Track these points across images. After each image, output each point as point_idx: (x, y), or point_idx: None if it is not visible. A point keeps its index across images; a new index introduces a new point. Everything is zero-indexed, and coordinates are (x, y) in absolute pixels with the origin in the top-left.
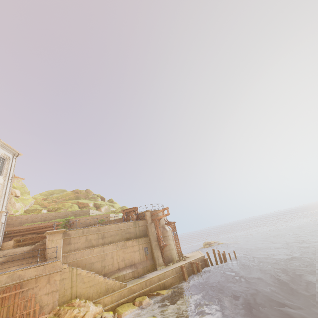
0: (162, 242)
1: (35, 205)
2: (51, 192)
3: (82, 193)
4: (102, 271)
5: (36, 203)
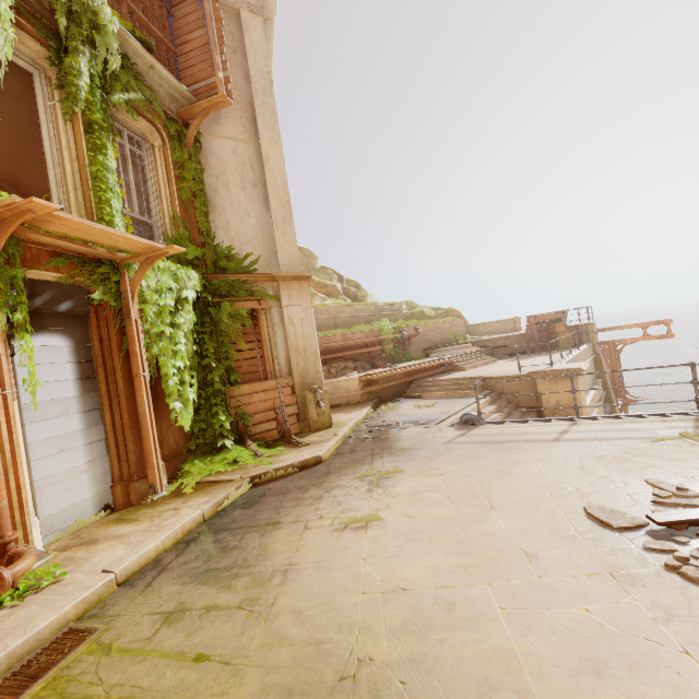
0: (623, 393)
1: None
2: None
3: None
4: None
5: None
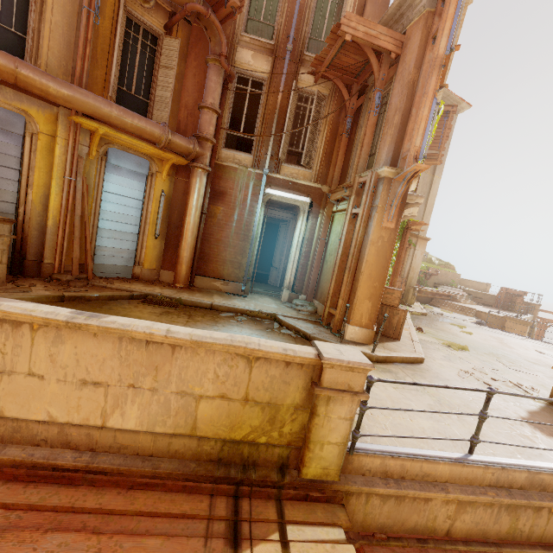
0: None
1: None
2: None
3: None
4: None
5: None
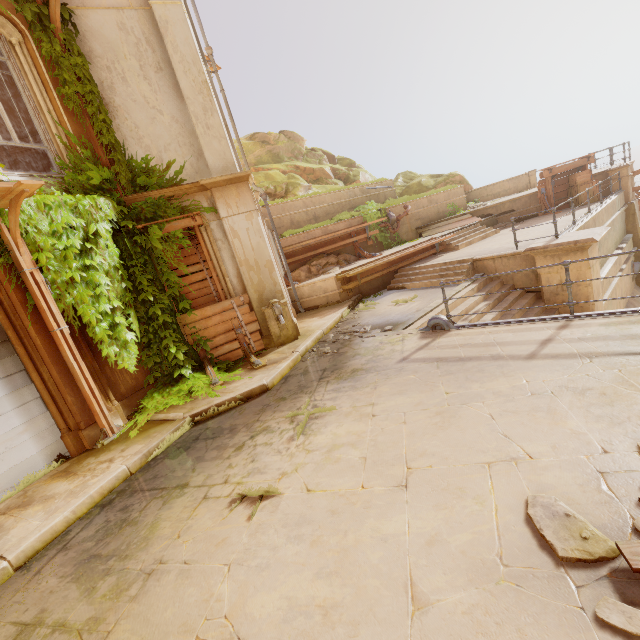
0: None
1: None
2: None
3: (280, 143)
4: None
5: None
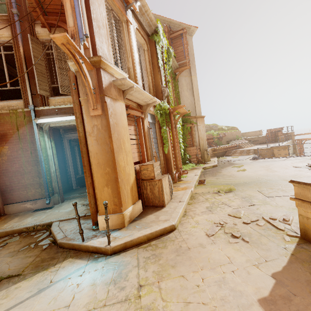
0: None
1: None
2: None
3: None
4: None
5: None
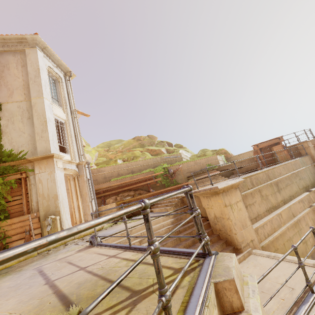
0: None
1: (100, 158)
2: (108, 143)
3: (145, 140)
4: (306, 251)
5: (99, 156)
